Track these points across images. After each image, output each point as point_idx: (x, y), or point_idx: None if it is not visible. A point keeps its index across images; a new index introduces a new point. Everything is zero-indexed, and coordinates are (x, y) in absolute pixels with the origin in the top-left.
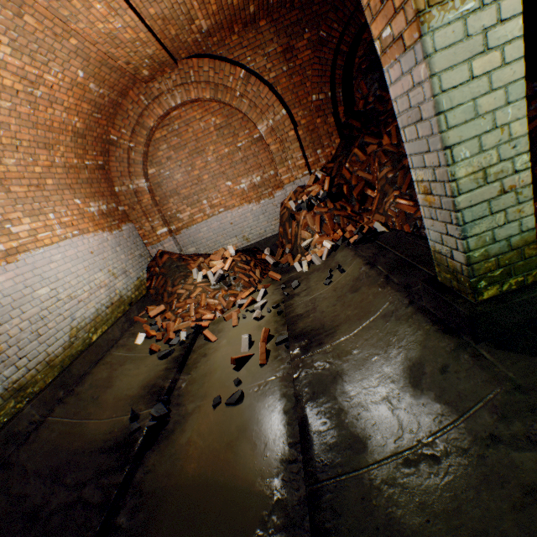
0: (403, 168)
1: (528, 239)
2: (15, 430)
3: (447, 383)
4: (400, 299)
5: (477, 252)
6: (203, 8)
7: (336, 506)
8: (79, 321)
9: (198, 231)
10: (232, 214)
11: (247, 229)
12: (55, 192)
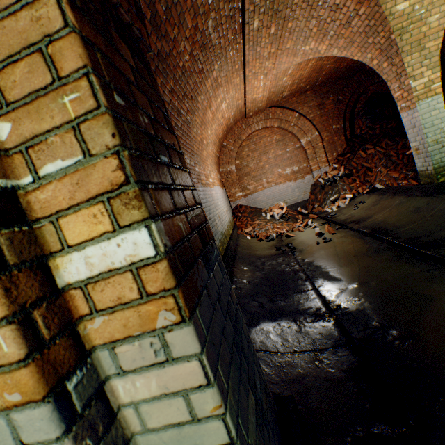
0: (390, 158)
1: None
2: (231, 248)
3: (429, 206)
4: (403, 197)
5: (436, 165)
6: (290, 88)
7: (396, 235)
8: (227, 222)
9: (257, 196)
10: (278, 187)
11: (286, 196)
12: (213, 164)
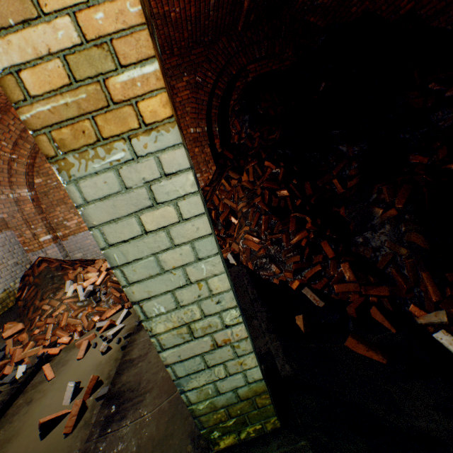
0: (254, 205)
1: (258, 389)
2: None
3: None
4: None
5: (202, 404)
6: None
7: None
8: None
9: (86, 238)
10: None
11: None
12: None
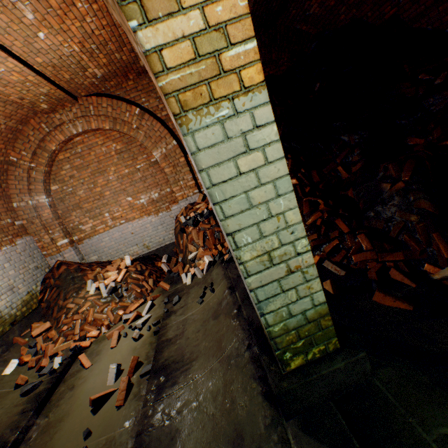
0: None
1: (322, 311)
2: None
3: None
4: (242, 340)
5: (277, 326)
6: (93, 60)
7: None
8: None
9: (100, 240)
10: (132, 225)
11: (147, 238)
12: None
